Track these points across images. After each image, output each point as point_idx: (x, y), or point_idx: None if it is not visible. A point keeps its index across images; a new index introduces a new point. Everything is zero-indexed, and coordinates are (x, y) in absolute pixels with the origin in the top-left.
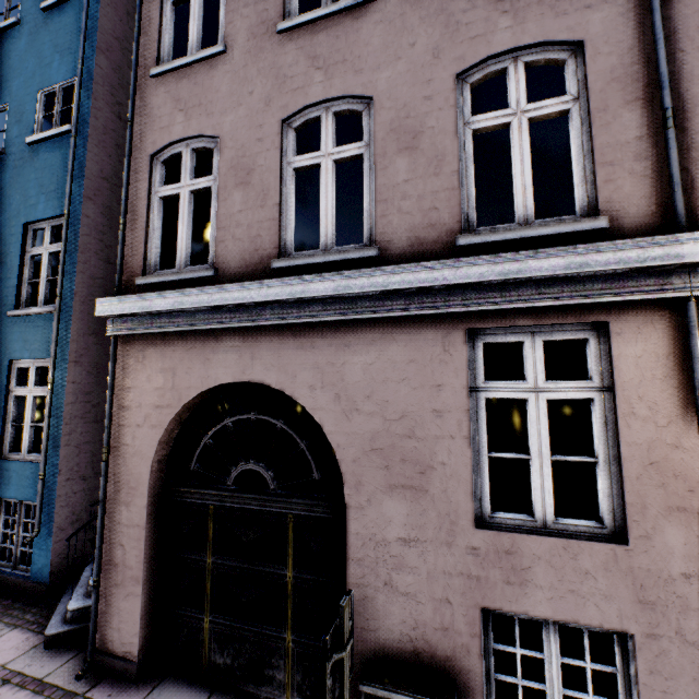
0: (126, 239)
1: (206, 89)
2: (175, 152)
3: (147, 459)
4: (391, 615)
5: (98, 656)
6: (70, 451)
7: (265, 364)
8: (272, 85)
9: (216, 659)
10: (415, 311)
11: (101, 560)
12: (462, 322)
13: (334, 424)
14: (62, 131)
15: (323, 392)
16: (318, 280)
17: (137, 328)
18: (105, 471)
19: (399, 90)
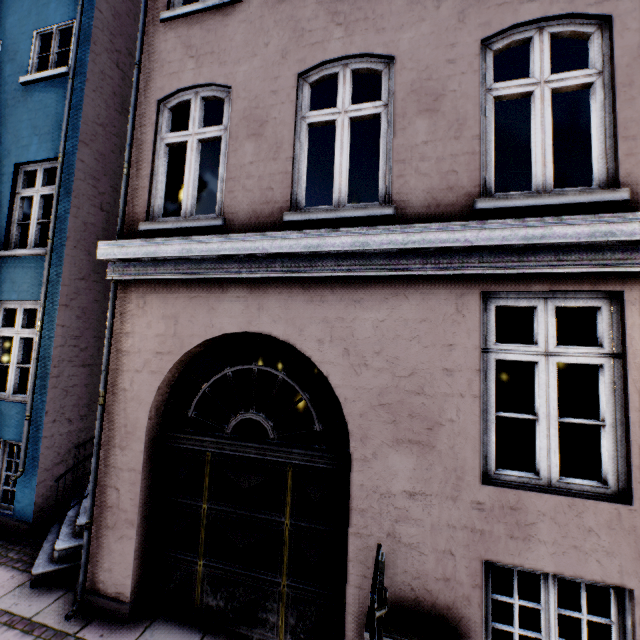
0: (129, 184)
1: (220, 37)
2: (183, 99)
3: (146, 404)
4: (393, 564)
5: (89, 597)
6: (57, 393)
7: (273, 316)
8: (289, 38)
9: (209, 601)
10: (431, 271)
11: (93, 503)
12: (477, 285)
13: (342, 378)
14: (59, 73)
15: (332, 346)
16: (335, 234)
17: (139, 273)
18: (101, 414)
19: (421, 51)
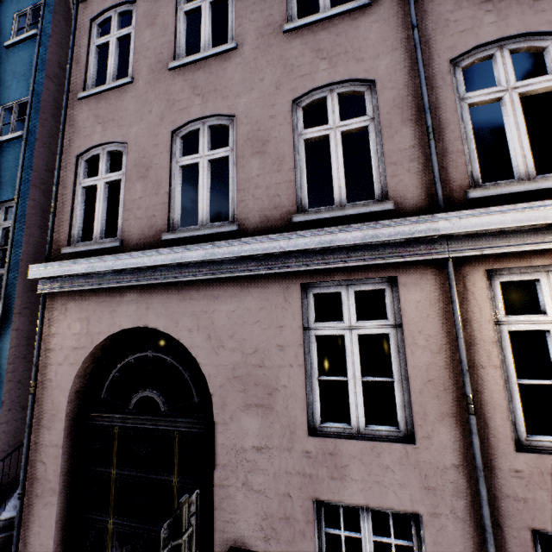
0: (56, 219)
1: (118, 108)
2: (95, 153)
3: (66, 390)
4: (247, 509)
5: None
6: (12, 386)
7: (157, 313)
8: (165, 106)
9: None
10: (263, 271)
11: (25, 476)
12: (297, 278)
13: (206, 358)
14: (16, 136)
15: (199, 334)
16: (192, 249)
17: (60, 287)
18: (32, 401)
19: (253, 111)
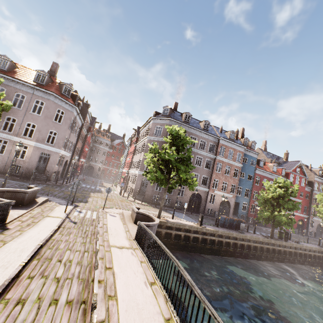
0: None
1: None
2: None
3: None
4: None
5: None
6: None
7: None
8: None
9: None
10: None
11: None
12: None
13: None
14: None
15: None
16: None
17: None
18: None
19: None
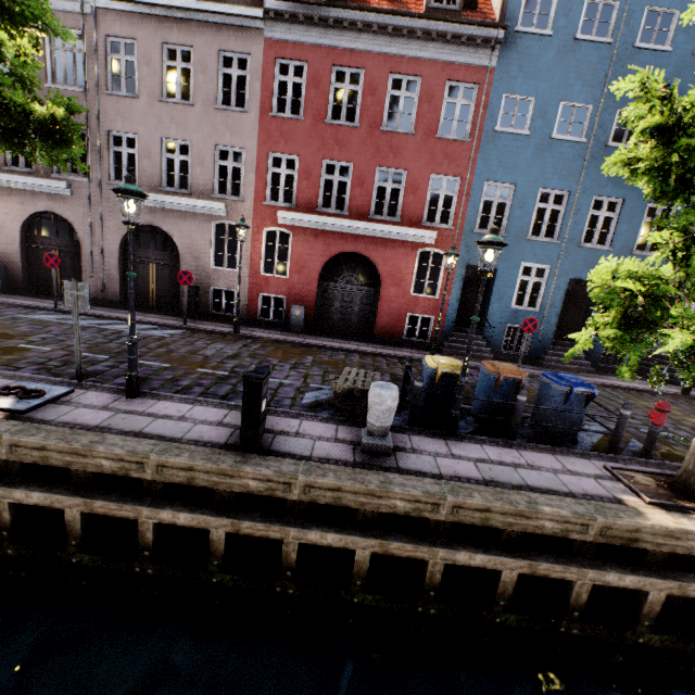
0: None
1: None
2: None
3: None
4: None
5: None
6: None
7: None
8: None
9: None
10: None
11: None
12: None
13: None
14: None
15: None
16: None
17: None
18: None
19: None
